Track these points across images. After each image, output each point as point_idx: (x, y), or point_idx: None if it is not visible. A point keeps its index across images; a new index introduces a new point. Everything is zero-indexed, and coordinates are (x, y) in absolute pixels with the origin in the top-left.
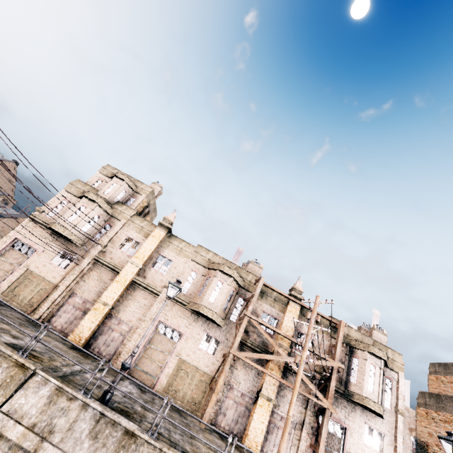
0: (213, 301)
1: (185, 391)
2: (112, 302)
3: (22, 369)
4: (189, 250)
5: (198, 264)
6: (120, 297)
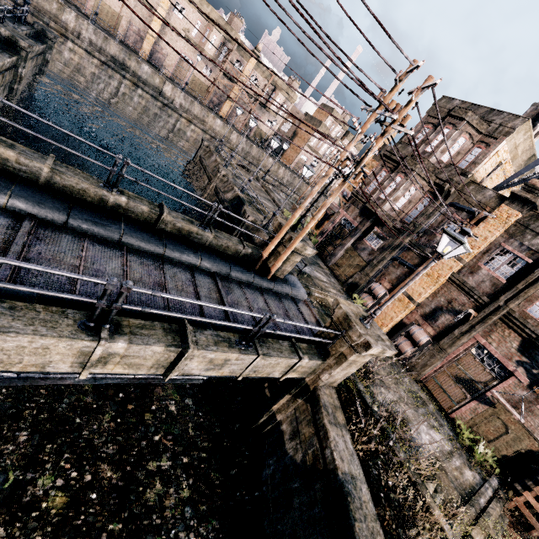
0: (210, 48)
1: (196, 90)
2: (156, 36)
3: (162, 79)
4: (196, 2)
5: (202, 16)
6: (158, 32)
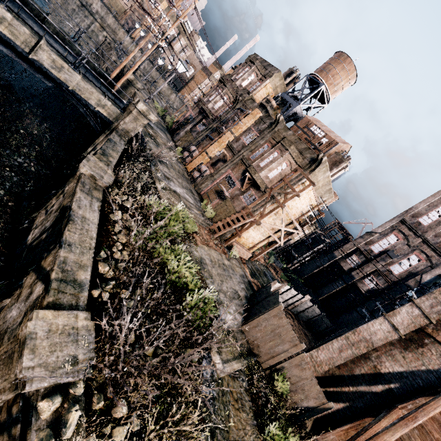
0: None
1: (115, 9)
2: None
3: None
4: None
5: None
6: None
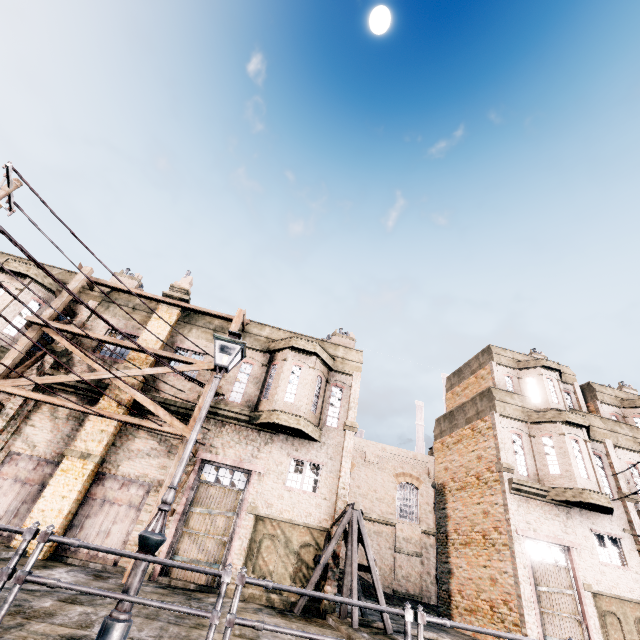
0: None
1: None
2: None
3: None
4: None
5: None
6: None
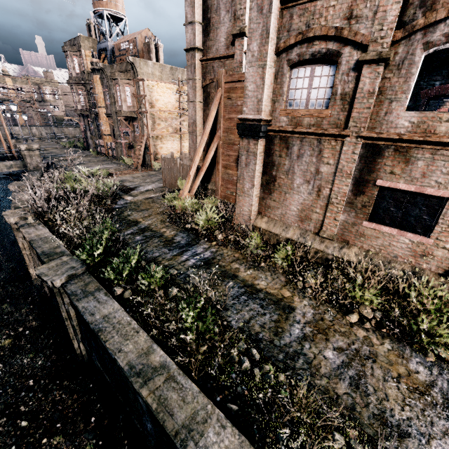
0: None
1: None
2: None
3: None
4: None
5: None
6: None
